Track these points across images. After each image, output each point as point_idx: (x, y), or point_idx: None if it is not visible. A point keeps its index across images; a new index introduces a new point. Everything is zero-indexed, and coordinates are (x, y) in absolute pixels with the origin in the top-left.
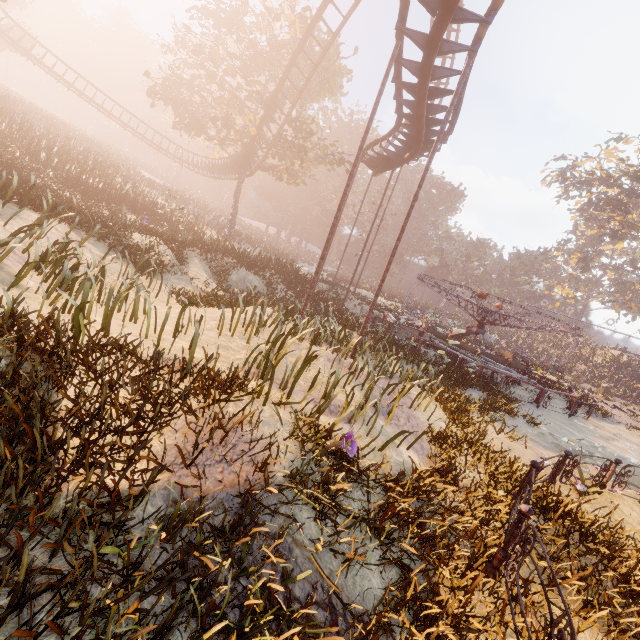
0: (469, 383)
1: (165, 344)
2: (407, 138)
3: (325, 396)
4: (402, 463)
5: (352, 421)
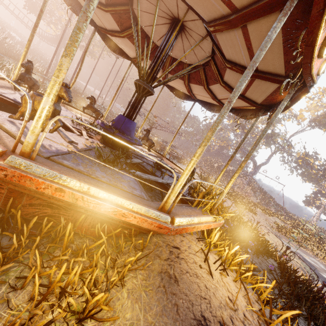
0: None
1: None
2: None
3: None
4: None
5: None
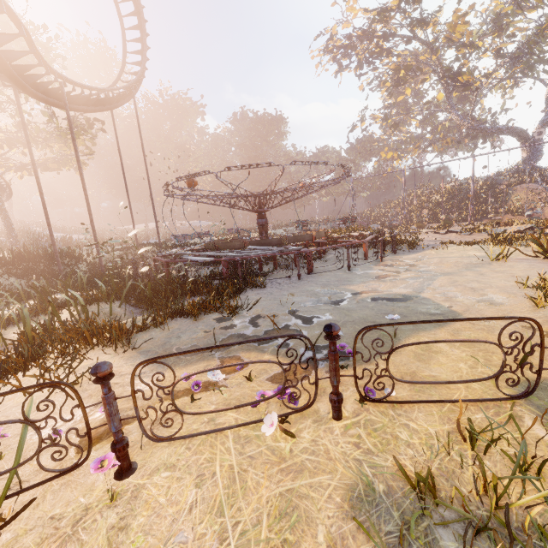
0: (187, 292)
1: None
2: None
3: None
4: None
5: None
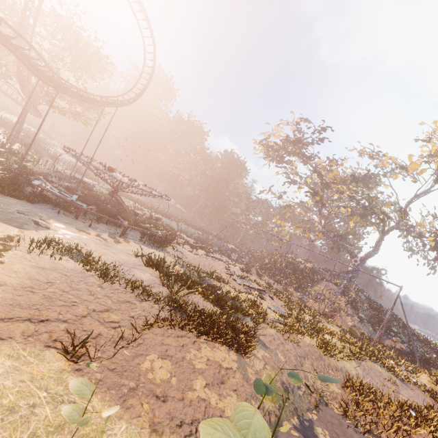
0: None
1: None
2: None
3: None
4: None
5: None
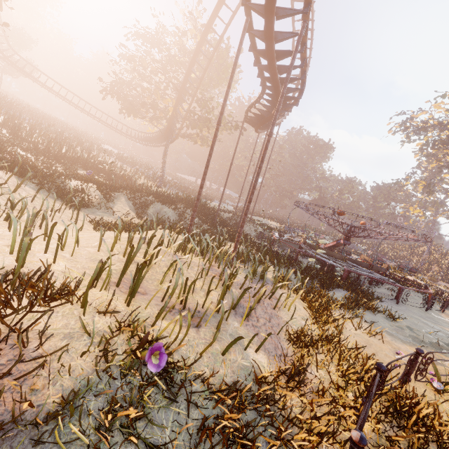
0: (336, 284)
1: (28, 259)
2: (271, 97)
3: (182, 301)
4: (246, 367)
5: (202, 325)
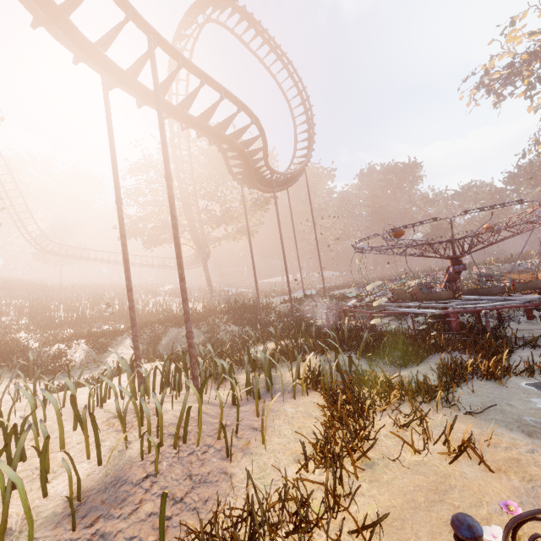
0: (431, 347)
1: None
2: (221, 143)
3: None
4: None
5: None
